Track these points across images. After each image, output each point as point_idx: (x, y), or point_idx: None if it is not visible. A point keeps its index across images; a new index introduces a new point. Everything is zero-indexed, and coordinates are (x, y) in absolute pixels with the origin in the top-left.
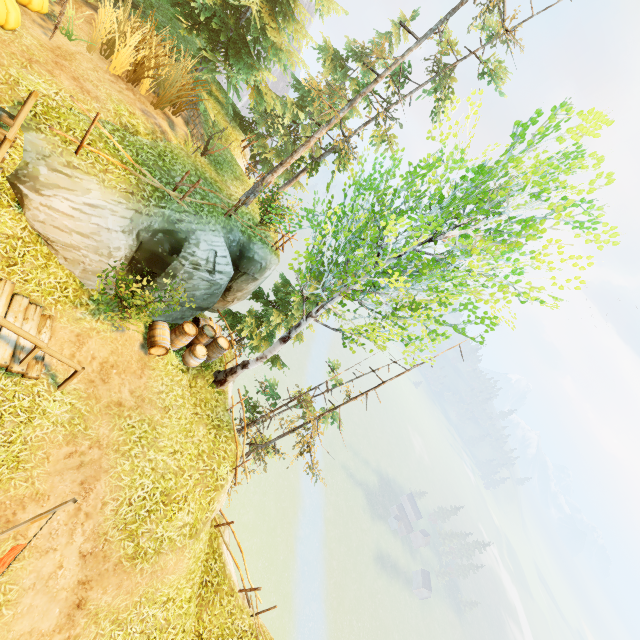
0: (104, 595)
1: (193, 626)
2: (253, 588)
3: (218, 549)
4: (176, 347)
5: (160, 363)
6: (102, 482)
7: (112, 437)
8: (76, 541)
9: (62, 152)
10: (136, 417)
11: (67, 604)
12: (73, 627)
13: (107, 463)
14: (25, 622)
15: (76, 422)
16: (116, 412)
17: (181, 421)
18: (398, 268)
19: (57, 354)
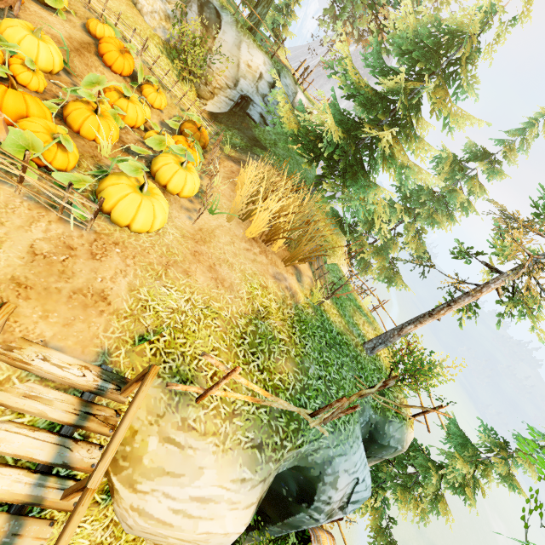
0: None
1: None
2: None
3: None
4: None
5: None
6: None
7: None
8: None
9: (178, 402)
10: None
11: None
12: None
13: None
14: None
15: None
16: None
17: None
18: None
19: None
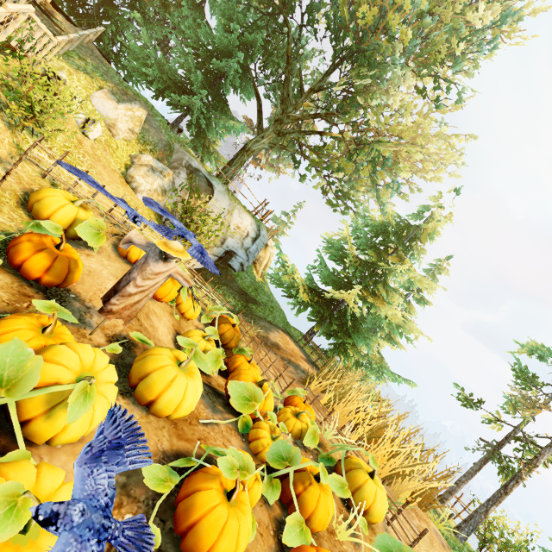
0: None
1: None
2: None
3: None
4: None
5: None
6: None
7: None
8: None
9: None
10: None
11: None
12: None
13: None
14: None
15: None
16: None
17: None
18: None
19: None
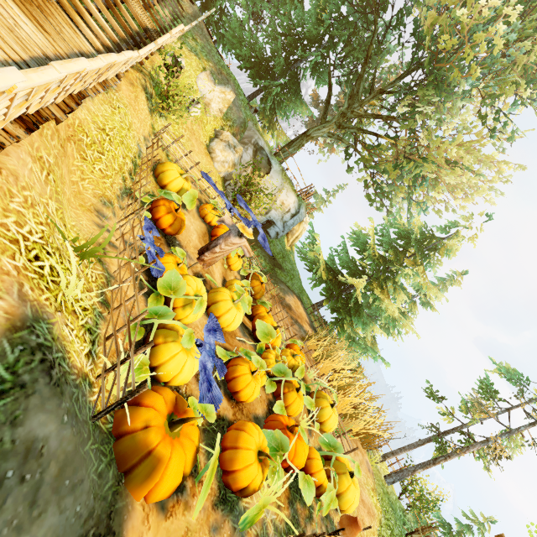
0: None
1: None
2: None
3: None
4: None
5: None
6: None
7: None
8: None
9: None
10: None
11: None
12: None
13: None
14: None
15: None
16: None
17: None
18: None
19: None
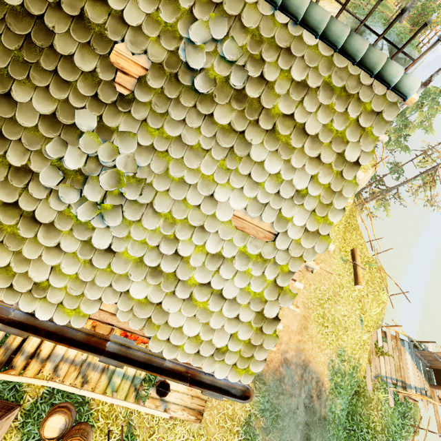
0: None
1: (341, 234)
2: (376, 239)
3: (355, 217)
4: None
5: None
6: None
7: None
8: None
9: None
10: None
11: None
12: None
13: None
14: None
15: None
16: None
17: None
18: None
19: None
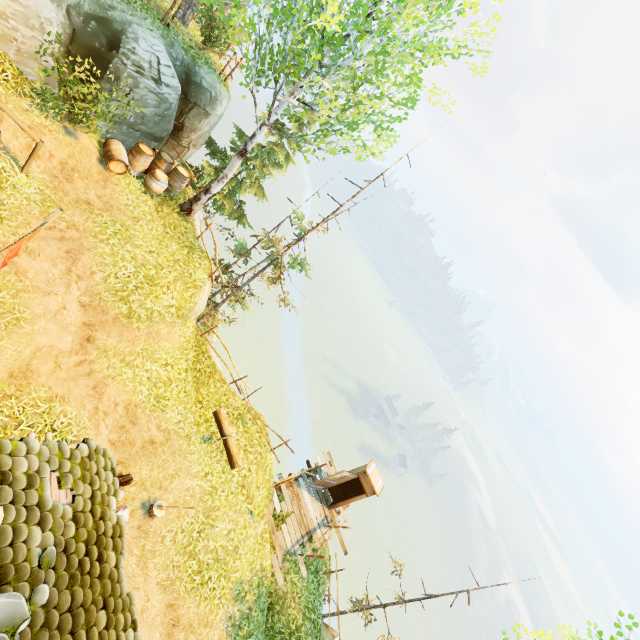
0: (109, 338)
1: (193, 395)
2: (241, 378)
3: (207, 353)
4: (135, 171)
5: (122, 181)
6: (86, 257)
7: (87, 226)
8: (74, 293)
9: None
10: (107, 217)
11: (78, 336)
12: (87, 354)
13: (88, 244)
14: (44, 339)
15: (49, 205)
16: (86, 208)
17: (153, 232)
18: (339, 35)
19: (12, 113)
